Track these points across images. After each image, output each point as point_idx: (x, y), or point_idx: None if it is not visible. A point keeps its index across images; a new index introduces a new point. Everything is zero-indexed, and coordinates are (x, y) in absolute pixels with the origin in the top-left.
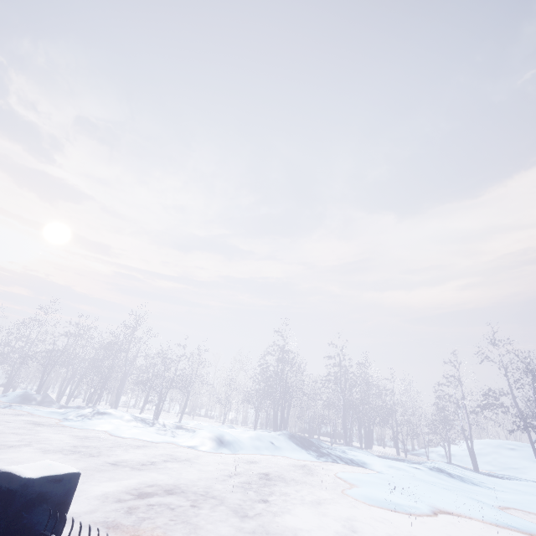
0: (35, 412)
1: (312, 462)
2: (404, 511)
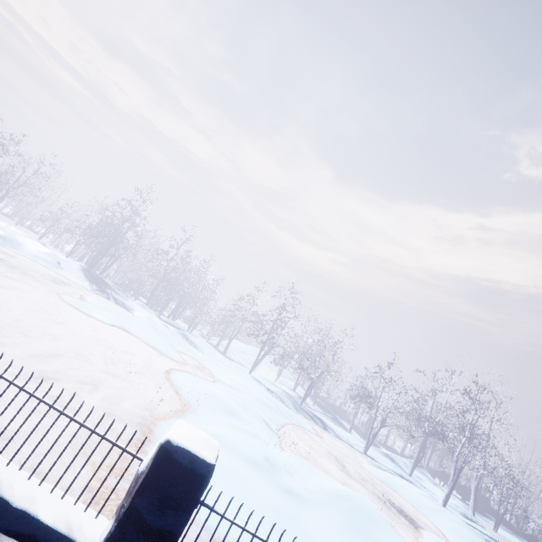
0: None
1: (82, 288)
2: (87, 314)
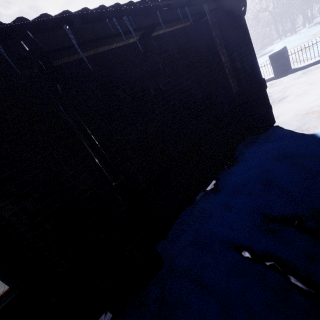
0: None
1: None
2: None
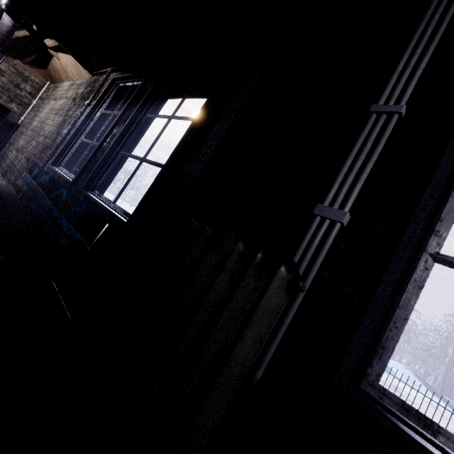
0: None
1: None
2: None
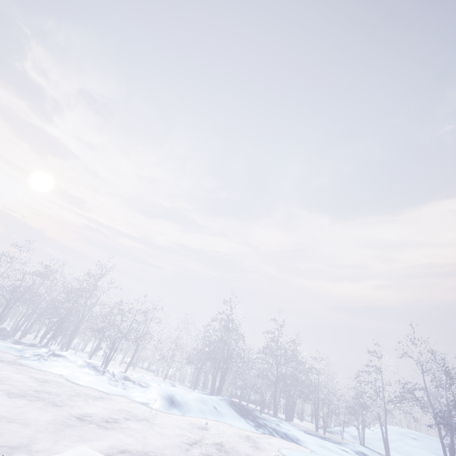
0: None
1: (253, 433)
2: None
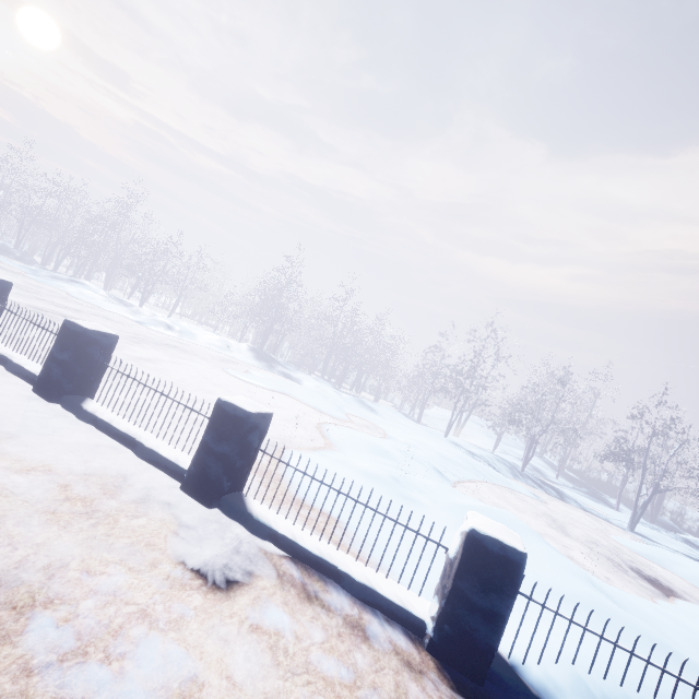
0: (6, 261)
1: (250, 365)
2: (247, 381)
